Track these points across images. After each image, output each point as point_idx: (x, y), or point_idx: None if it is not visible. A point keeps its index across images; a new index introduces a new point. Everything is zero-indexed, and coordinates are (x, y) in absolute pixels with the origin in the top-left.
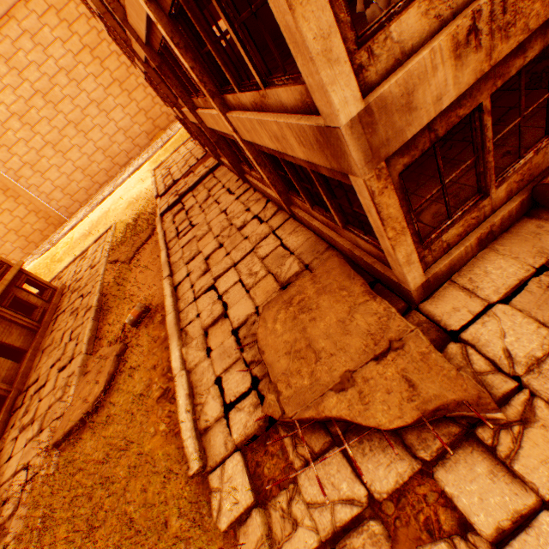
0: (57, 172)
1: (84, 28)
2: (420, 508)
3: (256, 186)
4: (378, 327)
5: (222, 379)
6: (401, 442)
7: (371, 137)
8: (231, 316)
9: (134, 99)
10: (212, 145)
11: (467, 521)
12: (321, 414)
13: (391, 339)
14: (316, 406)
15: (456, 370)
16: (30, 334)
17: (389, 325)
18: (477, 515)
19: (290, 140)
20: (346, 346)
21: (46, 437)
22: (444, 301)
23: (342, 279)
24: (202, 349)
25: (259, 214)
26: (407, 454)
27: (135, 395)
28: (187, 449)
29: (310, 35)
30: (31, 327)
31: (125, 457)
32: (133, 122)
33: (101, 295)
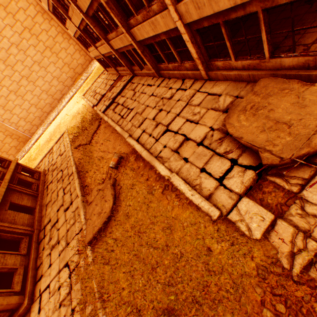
0: (19, 109)
1: (23, 17)
2: None
3: (169, 76)
4: None
5: (205, 169)
6: None
7: None
8: (192, 137)
9: (60, 57)
10: (128, 64)
11: None
12: (315, 148)
13: None
14: (308, 145)
15: None
16: (34, 199)
17: None
18: None
19: None
20: (308, 112)
21: (74, 245)
22: None
23: (280, 85)
24: (179, 160)
25: (180, 87)
26: None
27: (149, 191)
28: (203, 208)
29: None
30: (33, 194)
31: (156, 227)
32: (61, 72)
33: (76, 165)
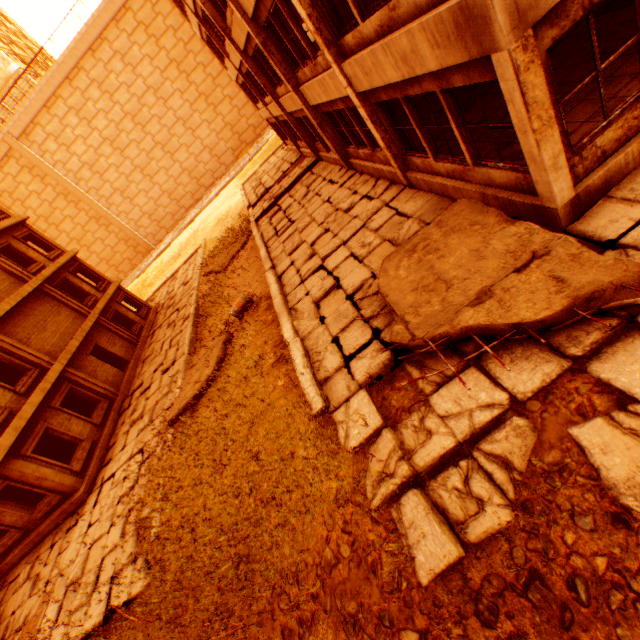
0: (144, 198)
1: (171, 42)
2: (571, 399)
3: (362, 169)
4: (518, 245)
5: (339, 339)
6: (546, 348)
7: None
8: (344, 285)
9: (219, 113)
10: (310, 139)
11: (626, 400)
12: (456, 327)
13: (534, 250)
14: (450, 322)
15: (614, 259)
16: (130, 347)
17: (532, 240)
18: (638, 387)
19: (421, 49)
20: (481, 269)
21: (157, 425)
22: (598, 217)
23: (473, 216)
24: (314, 319)
25: (368, 193)
26: (554, 356)
27: (251, 358)
28: (308, 396)
29: None
30: (131, 340)
31: (245, 412)
32: (219, 138)
33: (198, 304)
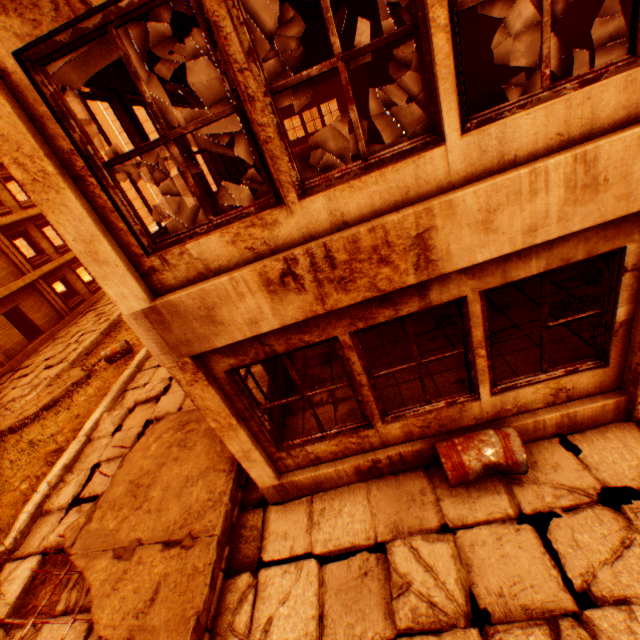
0: (176, 170)
1: None
2: None
3: None
4: (199, 509)
5: (100, 467)
6: None
7: (165, 332)
8: (159, 403)
9: None
10: None
11: None
12: (85, 571)
13: (192, 531)
14: (92, 558)
15: (196, 611)
16: (56, 318)
17: (207, 514)
18: None
19: None
20: (166, 509)
21: None
22: (287, 518)
23: None
24: (116, 423)
25: None
26: None
27: (29, 439)
28: (17, 523)
29: (70, 236)
30: (61, 311)
31: None
32: None
33: None
